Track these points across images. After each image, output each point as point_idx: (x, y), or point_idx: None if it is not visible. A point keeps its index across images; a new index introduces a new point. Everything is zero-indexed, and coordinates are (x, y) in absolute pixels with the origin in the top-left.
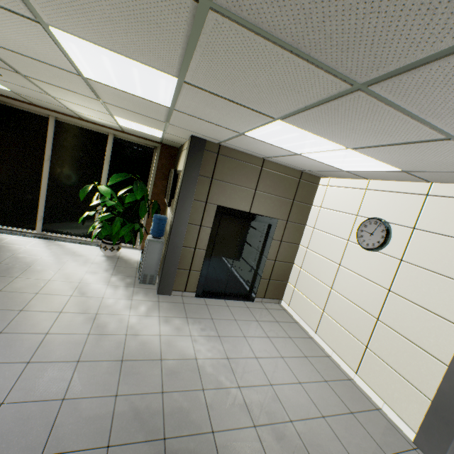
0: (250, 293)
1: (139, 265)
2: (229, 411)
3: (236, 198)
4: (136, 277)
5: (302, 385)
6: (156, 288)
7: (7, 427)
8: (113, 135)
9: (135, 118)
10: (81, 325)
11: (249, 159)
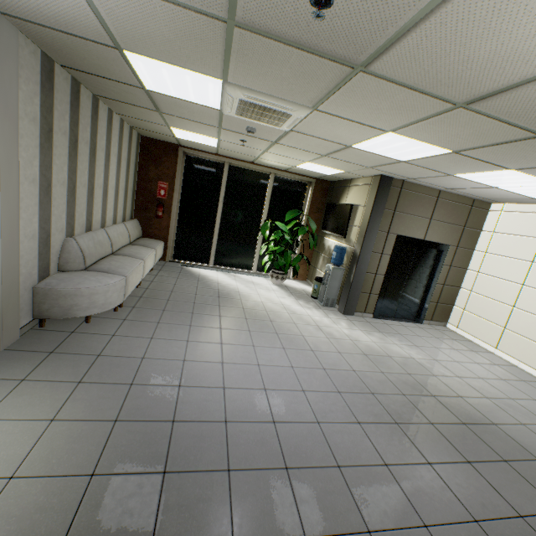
0: (419, 315)
1: (312, 292)
2: (462, 388)
3: (413, 227)
4: (314, 301)
5: (505, 381)
6: (337, 310)
7: (340, 379)
8: (274, 174)
9: (336, 164)
10: (316, 332)
11: (426, 192)
